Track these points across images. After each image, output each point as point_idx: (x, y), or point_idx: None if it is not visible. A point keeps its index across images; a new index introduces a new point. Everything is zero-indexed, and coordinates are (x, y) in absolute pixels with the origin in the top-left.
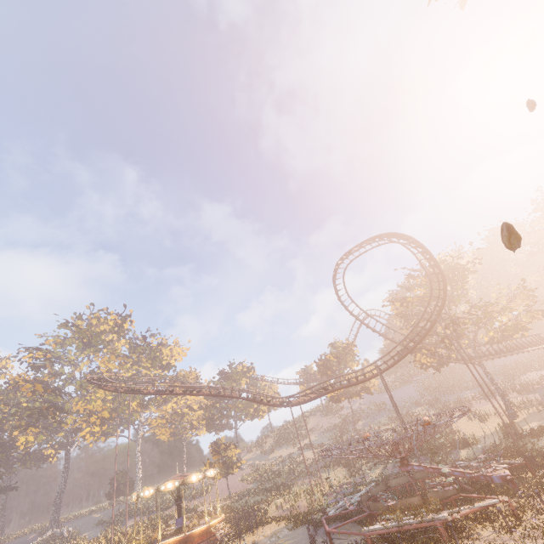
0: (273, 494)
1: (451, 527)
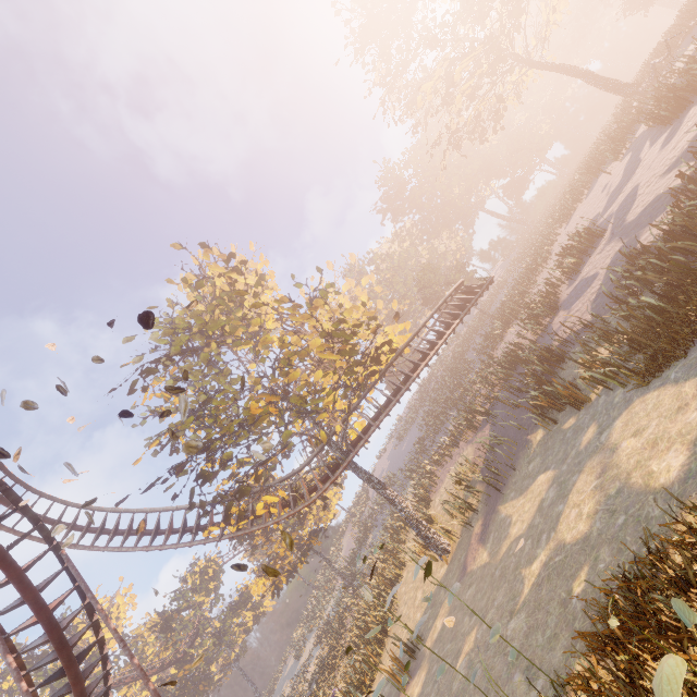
0: None
1: None
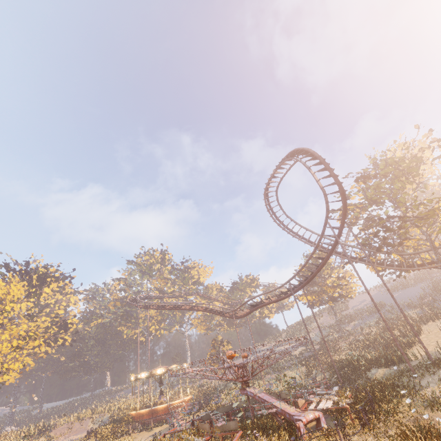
0: None
1: None
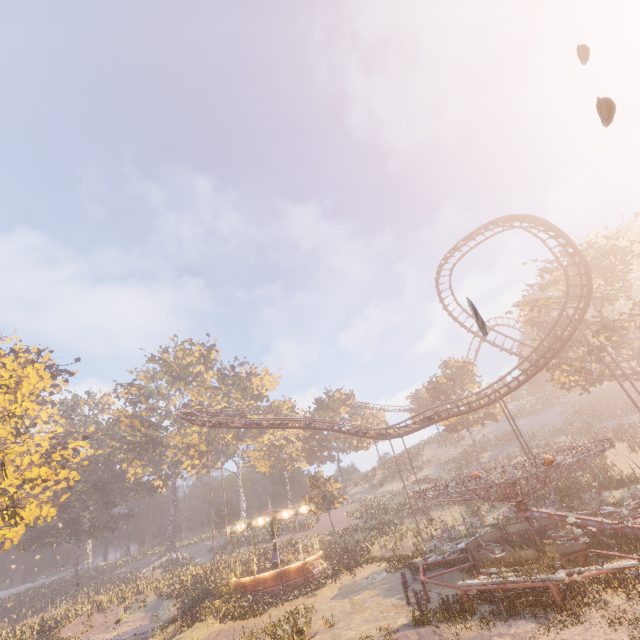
0: (378, 532)
1: (565, 591)
